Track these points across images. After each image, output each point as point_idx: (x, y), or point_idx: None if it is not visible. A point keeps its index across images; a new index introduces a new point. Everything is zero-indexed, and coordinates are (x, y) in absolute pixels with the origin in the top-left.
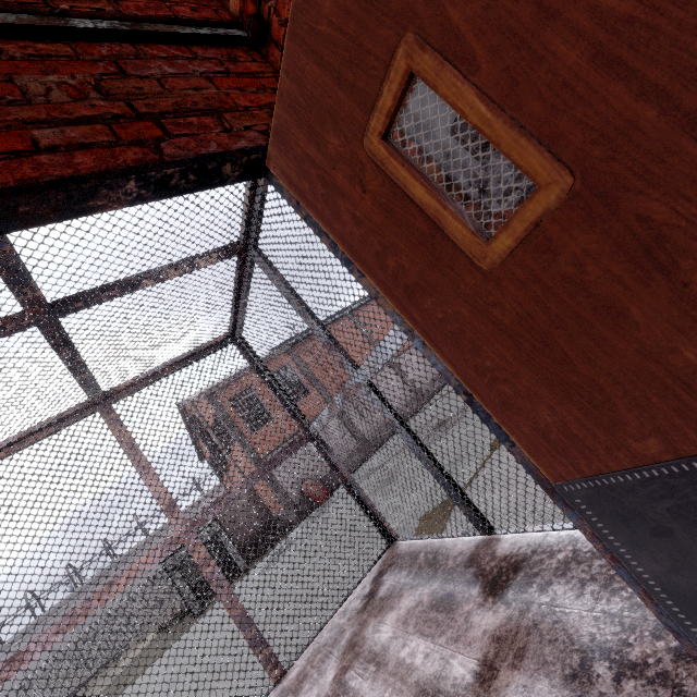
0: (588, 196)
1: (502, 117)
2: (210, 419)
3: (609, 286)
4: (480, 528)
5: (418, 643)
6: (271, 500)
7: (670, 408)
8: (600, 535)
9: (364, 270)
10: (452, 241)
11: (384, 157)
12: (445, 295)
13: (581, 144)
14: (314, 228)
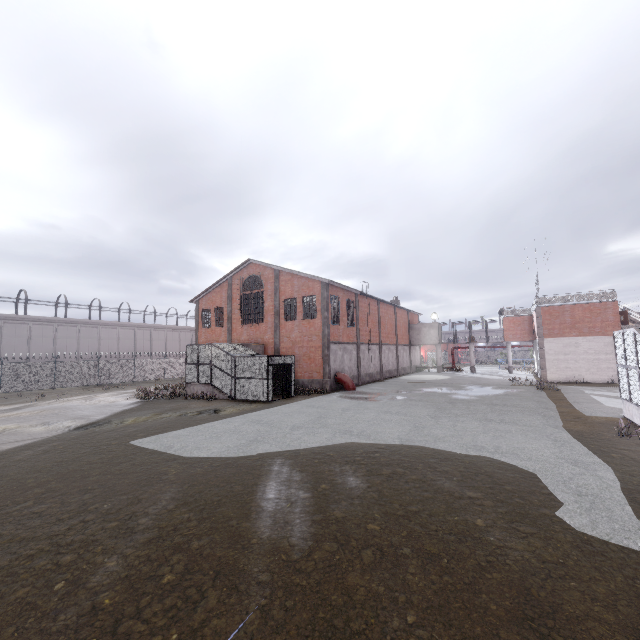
0: None
1: None
2: (294, 293)
3: None
4: None
5: None
6: (303, 368)
7: None
8: None
9: None
10: None
11: None
12: None
13: None
14: None
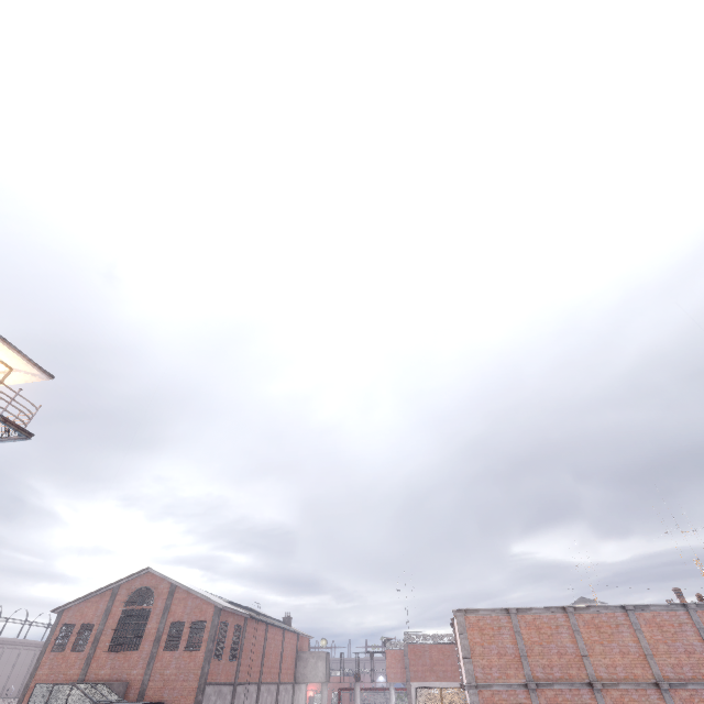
0: None
1: None
2: (184, 615)
3: None
4: None
5: None
6: None
7: None
8: None
9: None
10: None
11: None
12: None
13: None
14: None
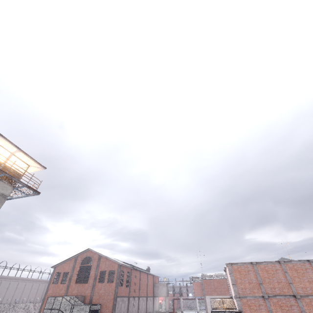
0: None
1: None
2: (105, 268)
3: None
4: None
5: None
6: (102, 312)
7: None
8: None
9: None
10: None
11: None
12: None
13: None
14: None
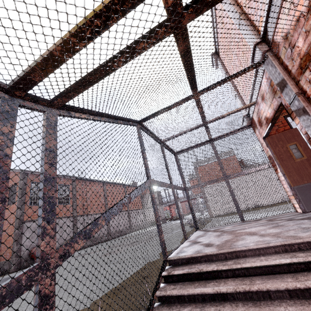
0: (307, 159)
1: (303, 151)
2: None
3: (306, 166)
4: (242, 219)
5: (245, 225)
6: (1, 251)
7: (308, 178)
8: (296, 193)
9: (275, 155)
10: (292, 157)
11: (288, 147)
12: (288, 162)
13: (308, 156)
14: (268, 147)
